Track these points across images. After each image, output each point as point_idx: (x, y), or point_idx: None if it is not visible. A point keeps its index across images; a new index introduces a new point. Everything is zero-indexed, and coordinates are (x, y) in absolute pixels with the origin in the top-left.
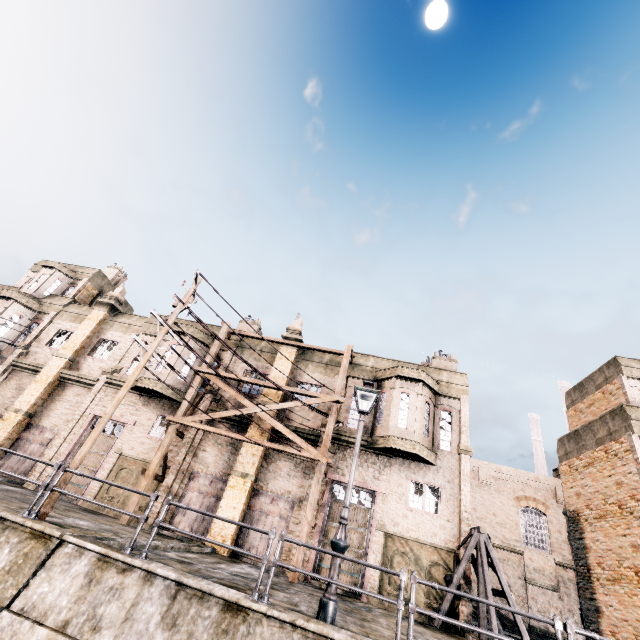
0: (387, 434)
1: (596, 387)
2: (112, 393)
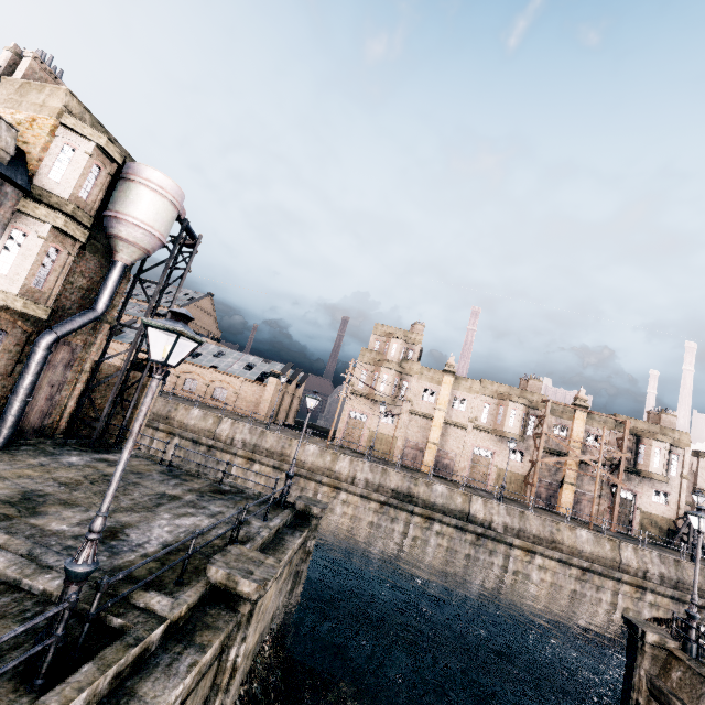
0: (648, 471)
1: None
2: (478, 433)
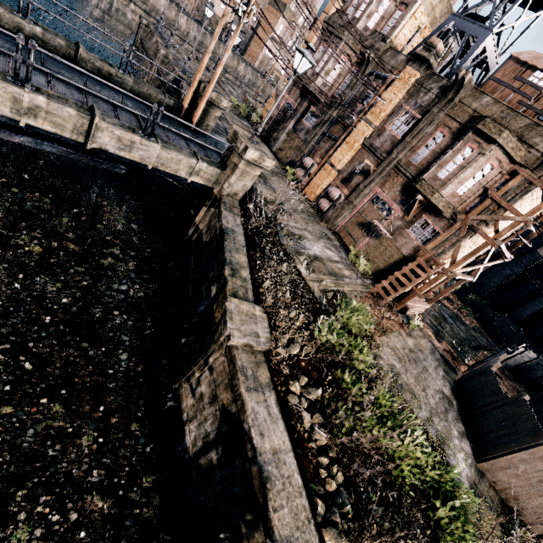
0: None
1: None
2: None
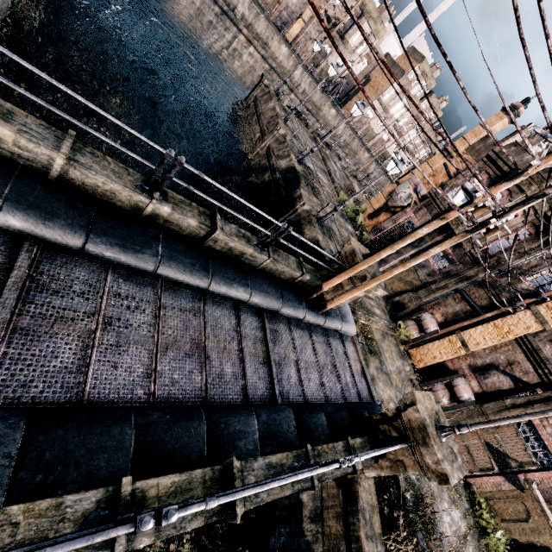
0: (348, 41)
1: (414, 58)
2: None
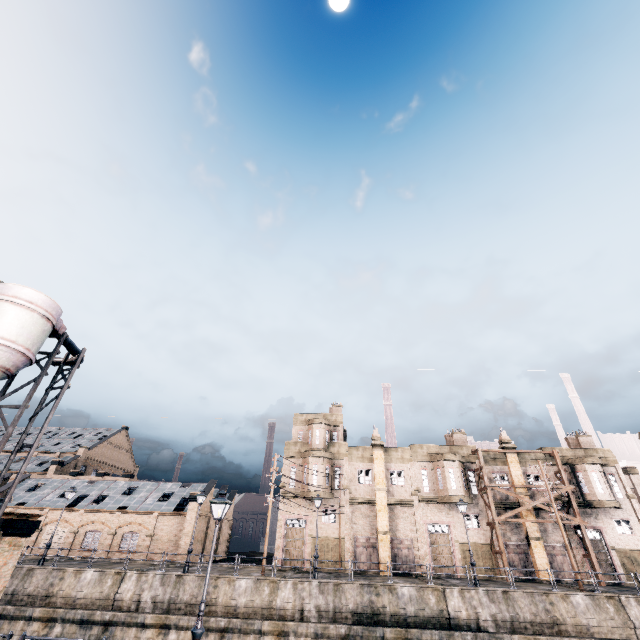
0: (598, 499)
1: None
2: (426, 506)
